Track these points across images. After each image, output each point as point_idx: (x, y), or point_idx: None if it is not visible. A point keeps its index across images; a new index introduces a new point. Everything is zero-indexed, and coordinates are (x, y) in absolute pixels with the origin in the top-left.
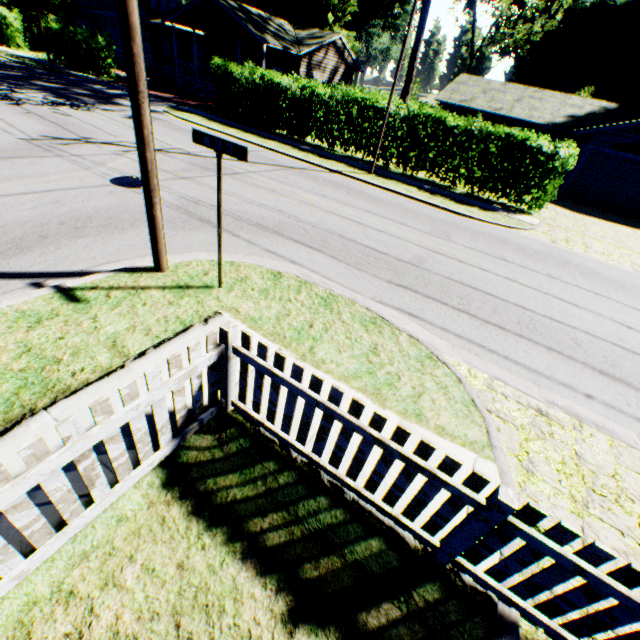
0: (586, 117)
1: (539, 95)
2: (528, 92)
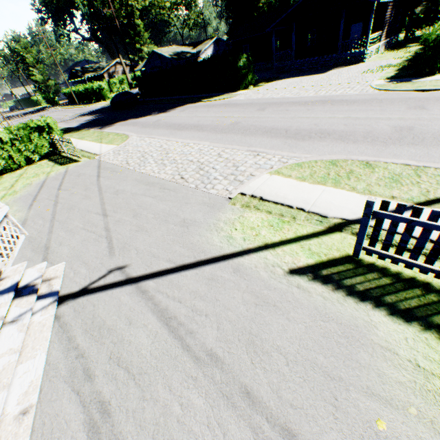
0: None
1: None
2: None
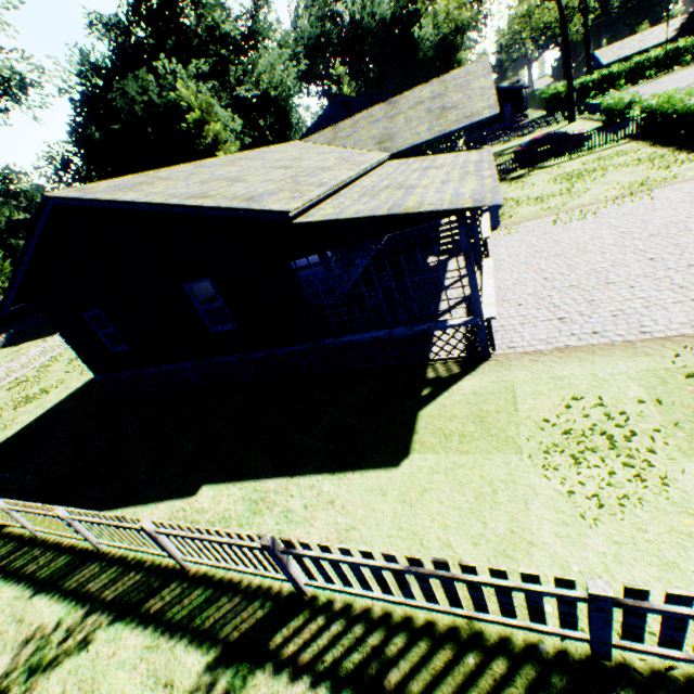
0: (681, 27)
1: (645, 35)
2: (638, 37)
